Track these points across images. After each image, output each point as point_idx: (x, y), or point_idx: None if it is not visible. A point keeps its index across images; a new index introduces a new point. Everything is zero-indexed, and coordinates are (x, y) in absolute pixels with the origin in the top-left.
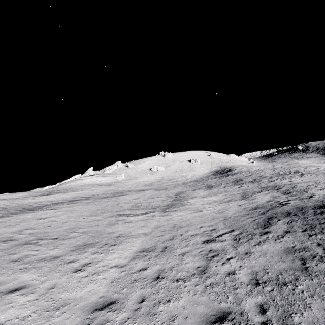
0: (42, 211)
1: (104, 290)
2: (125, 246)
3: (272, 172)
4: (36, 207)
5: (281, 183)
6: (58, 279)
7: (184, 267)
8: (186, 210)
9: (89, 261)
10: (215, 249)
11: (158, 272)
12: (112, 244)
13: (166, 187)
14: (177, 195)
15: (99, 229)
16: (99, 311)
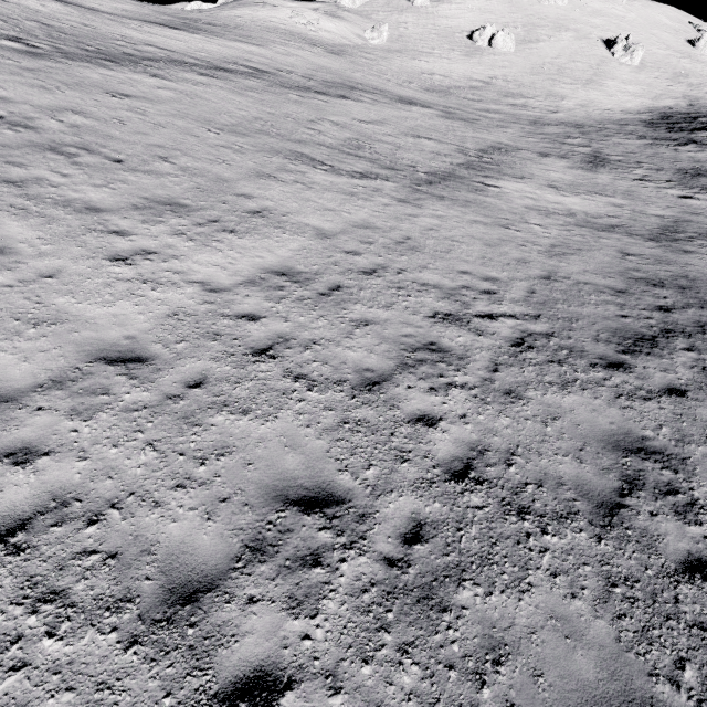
0: (131, 73)
1: (145, 326)
2: (253, 243)
3: None
4: (126, 58)
5: None
6: (72, 262)
7: (336, 355)
8: (469, 210)
9: (155, 247)
10: (445, 346)
11: (274, 341)
12: (229, 228)
13: (481, 115)
14: (488, 153)
15: (225, 177)
16: (106, 364)
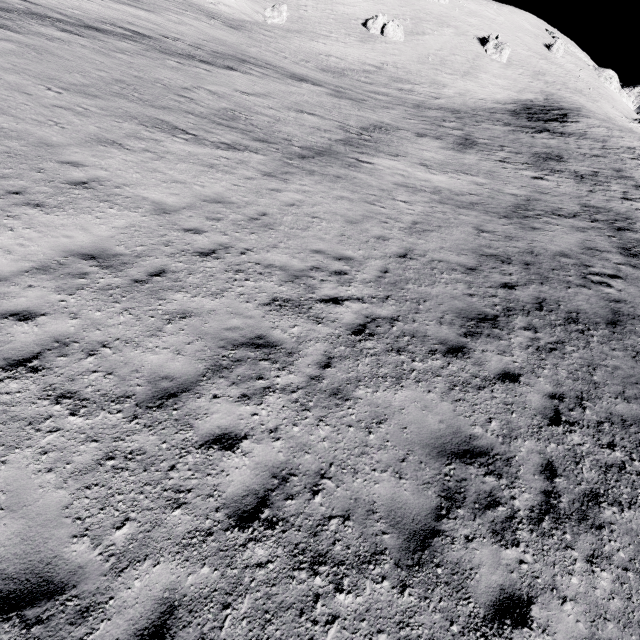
0: None
1: None
2: (64, 219)
3: None
4: None
5: None
6: None
7: (128, 361)
8: (338, 185)
9: None
10: (274, 339)
11: (45, 346)
12: (36, 201)
13: (370, 96)
14: (369, 131)
15: (52, 141)
16: None
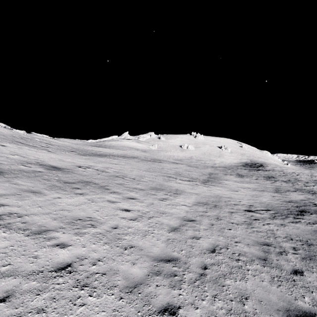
0: (108, 158)
1: (184, 214)
2: (184, 196)
3: (309, 178)
4: (102, 155)
5: None
6: (153, 201)
7: (234, 219)
8: (223, 188)
9: (165, 197)
10: (256, 216)
11: (217, 216)
12: (175, 193)
13: (197, 165)
14: (211, 174)
15: (160, 182)
16: (187, 221)
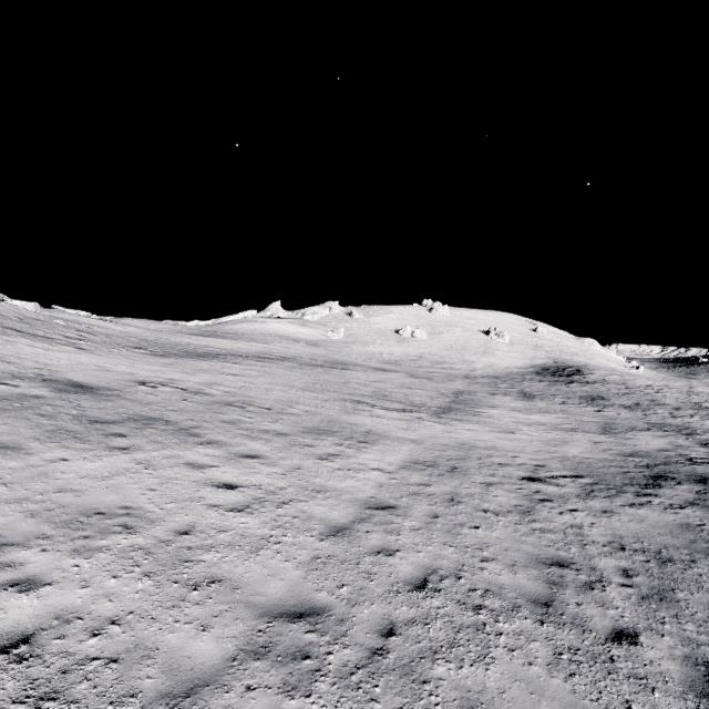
0: (221, 362)
1: (373, 491)
2: (383, 448)
3: (684, 398)
4: (208, 354)
5: (700, 425)
6: (301, 461)
7: (492, 500)
8: (482, 425)
9: (335, 452)
10: (546, 492)
11: (451, 495)
12: (362, 441)
13: (431, 375)
14: (459, 395)
15: (332, 414)
16: (375, 510)
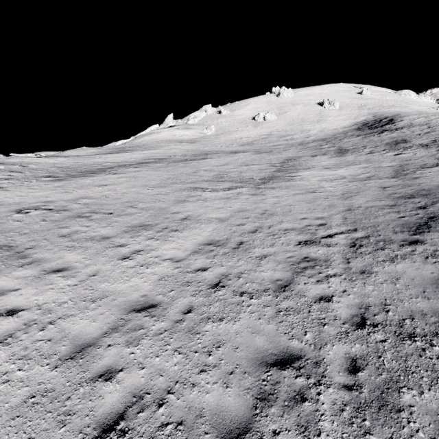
0: (104, 175)
1: (149, 288)
2: (189, 233)
3: None
4: (99, 170)
5: None
6: (102, 265)
7: (256, 277)
8: (290, 189)
9: (141, 248)
10: (313, 257)
11: (220, 278)
12: (174, 229)
13: (273, 148)
14: (285, 162)
15: (163, 207)
16: (136, 312)
